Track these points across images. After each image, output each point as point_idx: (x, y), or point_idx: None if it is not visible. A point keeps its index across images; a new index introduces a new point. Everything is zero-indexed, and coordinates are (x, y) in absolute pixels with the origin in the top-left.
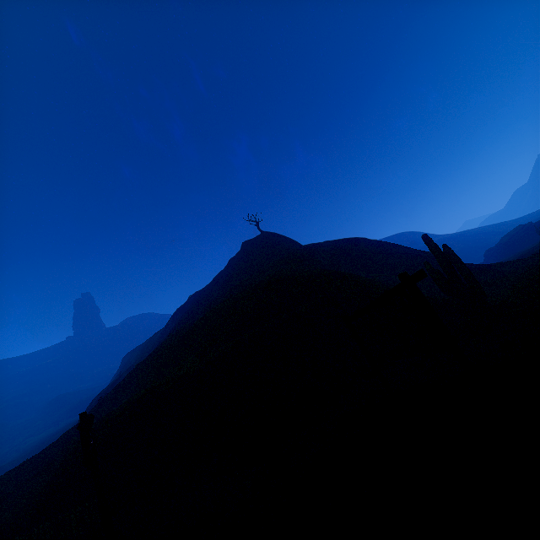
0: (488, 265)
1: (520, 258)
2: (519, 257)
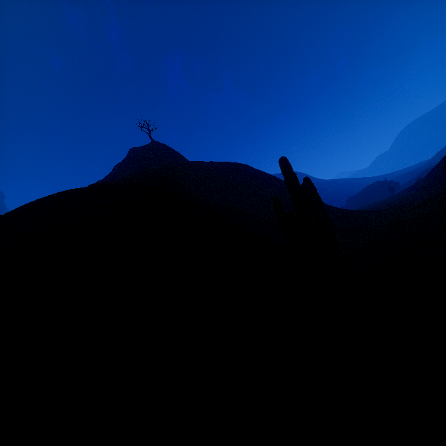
0: (350, 211)
1: (374, 208)
2: (373, 207)
